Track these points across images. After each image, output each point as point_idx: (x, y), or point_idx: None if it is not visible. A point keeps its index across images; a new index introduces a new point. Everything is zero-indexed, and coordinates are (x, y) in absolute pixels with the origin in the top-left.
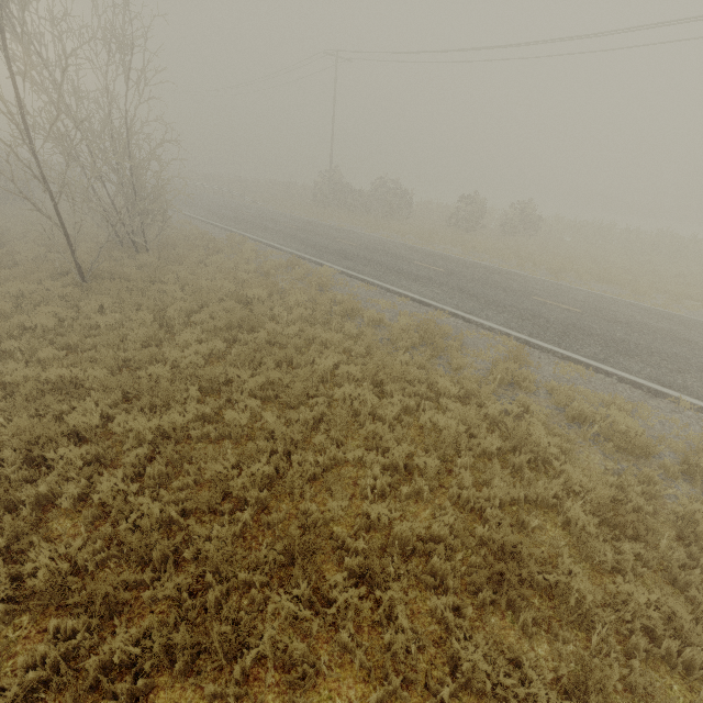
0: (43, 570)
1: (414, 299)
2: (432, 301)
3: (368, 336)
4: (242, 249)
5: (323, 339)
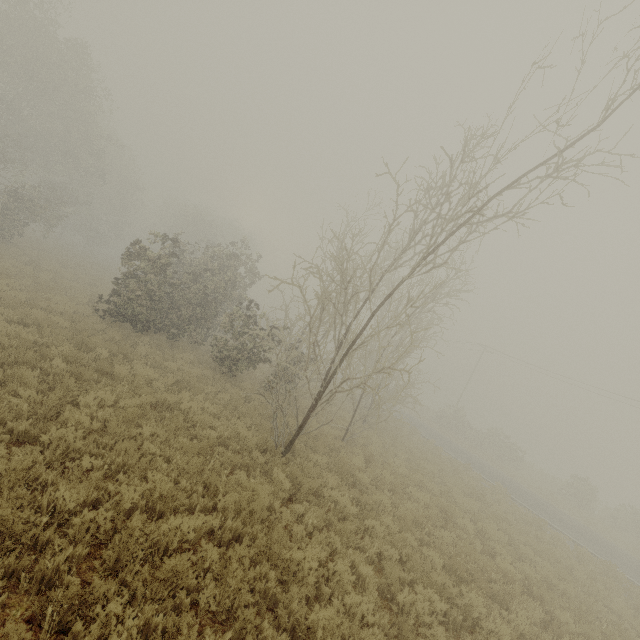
0: (511, 571)
1: (574, 541)
2: (591, 550)
3: (567, 549)
4: (427, 440)
5: (535, 535)
